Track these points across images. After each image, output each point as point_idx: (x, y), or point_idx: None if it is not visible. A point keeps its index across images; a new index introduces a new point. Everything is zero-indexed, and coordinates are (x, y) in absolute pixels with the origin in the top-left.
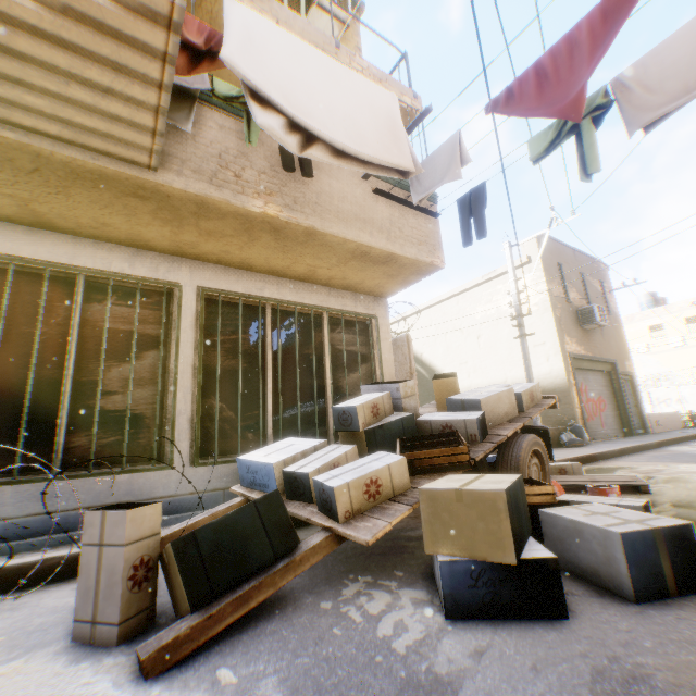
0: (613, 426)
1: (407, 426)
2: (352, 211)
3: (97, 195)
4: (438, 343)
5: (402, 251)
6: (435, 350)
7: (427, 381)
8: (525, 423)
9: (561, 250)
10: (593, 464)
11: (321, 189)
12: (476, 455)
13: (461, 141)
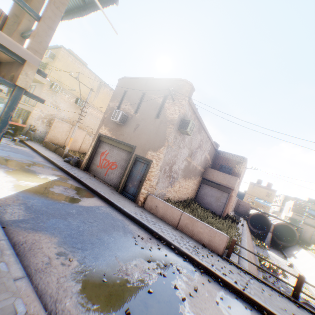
0: (115, 181)
1: None
2: None
3: None
4: None
5: None
6: None
7: None
8: None
9: (135, 82)
10: (30, 149)
11: None
12: None
13: None
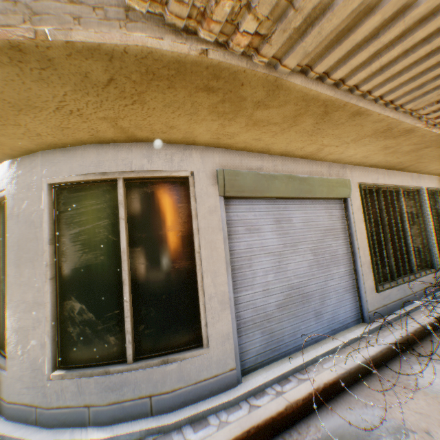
0: None
1: None
2: None
3: None
4: None
5: None
6: None
7: None
8: None
9: None
10: None
11: None
12: None
13: None
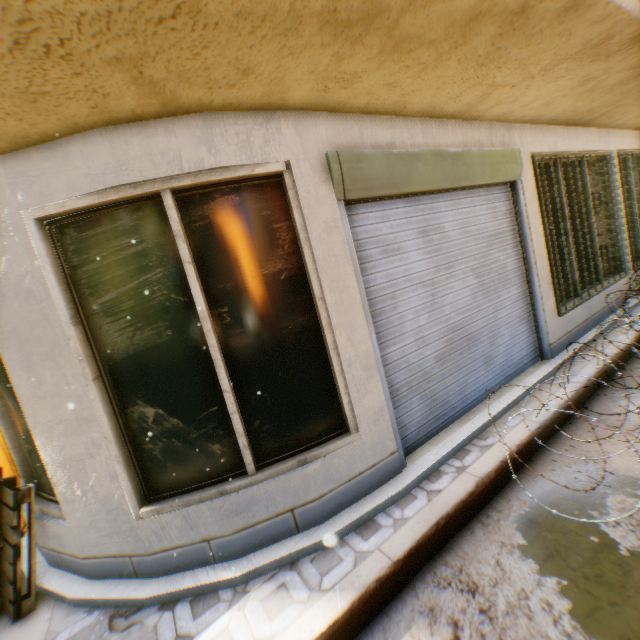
0: None
1: None
2: None
3: None
4: None
5: None
6: None
7: None
8: None
9: None
10: None
11: None
12: None
13: None
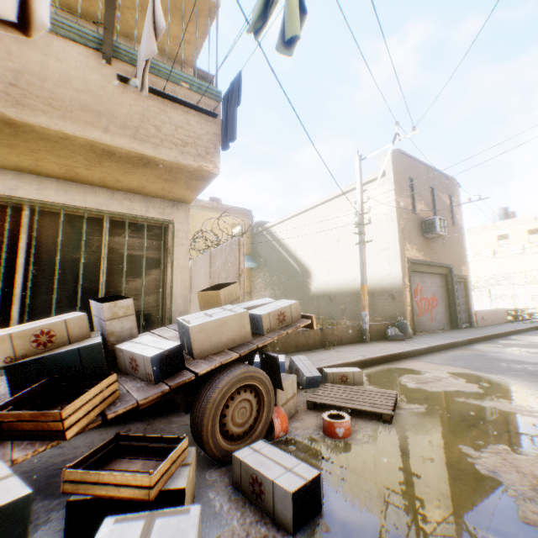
0: (443, 321)
1: (88, 357)
2: (79, 100)
3: None
4: (309, 243)
5: (156, 152)
6: (306, 249)
7: (298, 274)
8: (244, 354)
9: (415, 166)
10: (393, 364)
11: (26, 69)
12: (118, 408)
13: (155, 0)
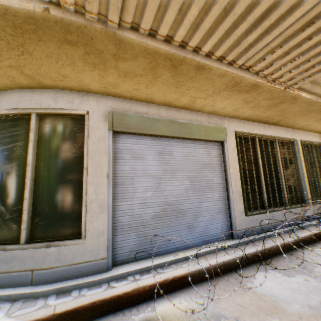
0: None
1: None
2: None
3: (313, 115)
4: None
5: None
6: None
7: None
8: None
9: None
10: None
11: None
12: None
13: None
